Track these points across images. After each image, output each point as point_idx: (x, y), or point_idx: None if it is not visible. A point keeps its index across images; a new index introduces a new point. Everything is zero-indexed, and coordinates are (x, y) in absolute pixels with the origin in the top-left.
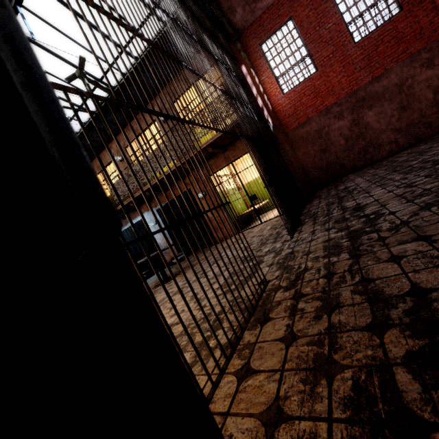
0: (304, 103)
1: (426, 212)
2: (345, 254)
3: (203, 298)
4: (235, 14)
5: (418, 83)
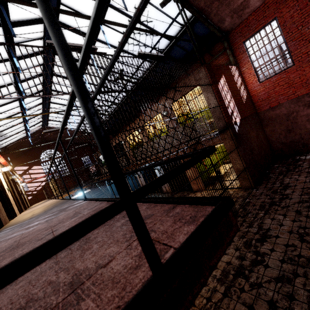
0: (277, 91)
1: (274, 285)
2: (224, 287)
3: None
4: (224, 22)
5: None
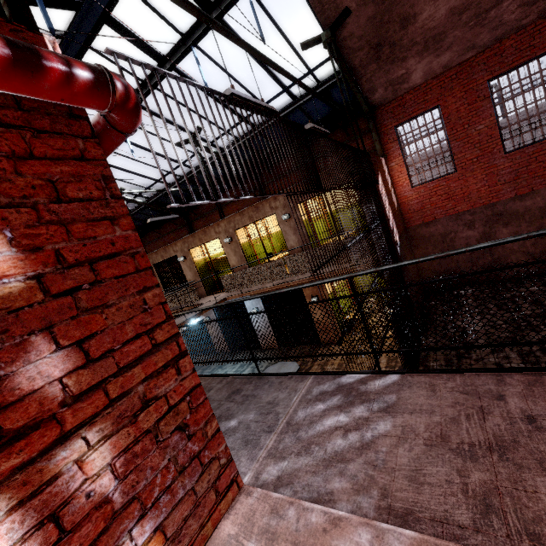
0: (434, 202)
1: None
2: None
3: None
4: (375, 93)
5: None
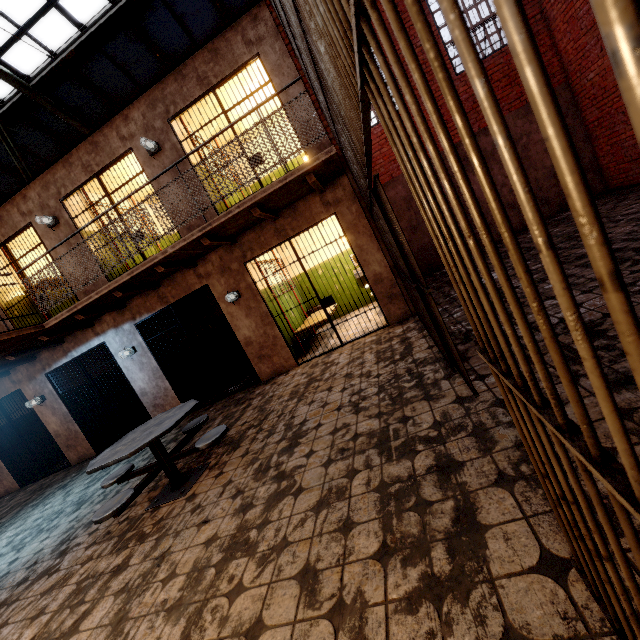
0: (387, 154)
1: None
2: None
3: (353, 601)
4: None
5: (535, 143)
